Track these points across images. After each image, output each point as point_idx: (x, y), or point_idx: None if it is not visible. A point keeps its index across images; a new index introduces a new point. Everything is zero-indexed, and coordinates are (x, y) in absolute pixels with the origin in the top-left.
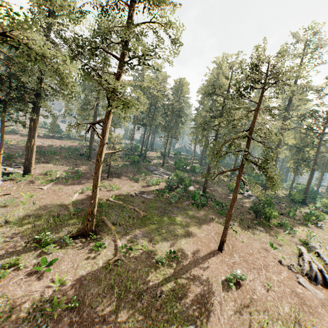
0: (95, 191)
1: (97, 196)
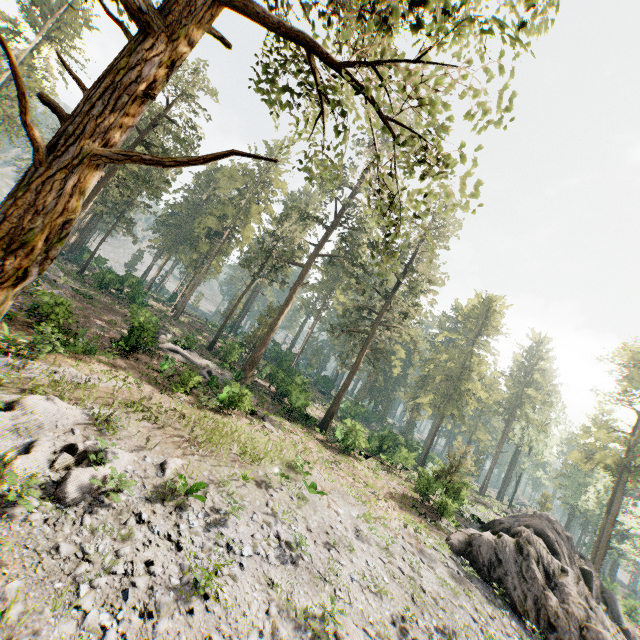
0: None
1: None
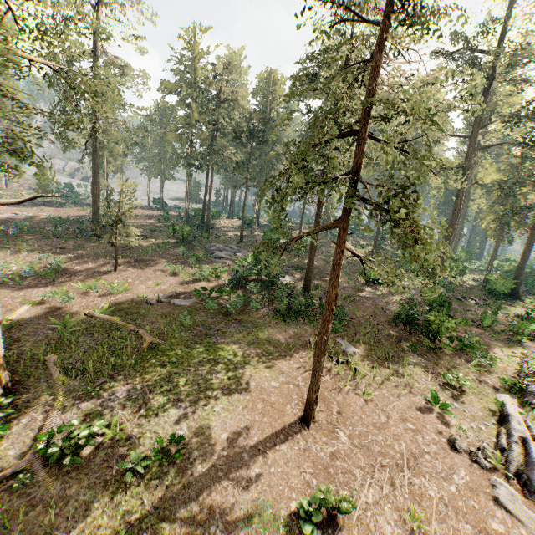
0: None
1: None
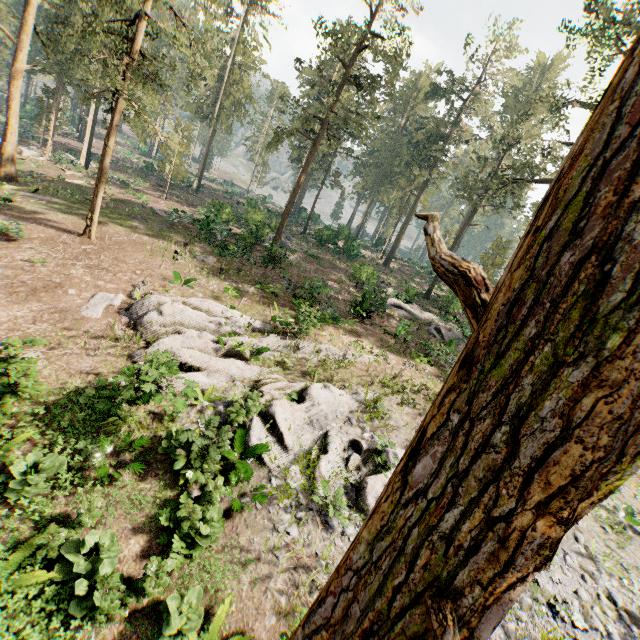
0: (8, 119)
1: (13, 128)
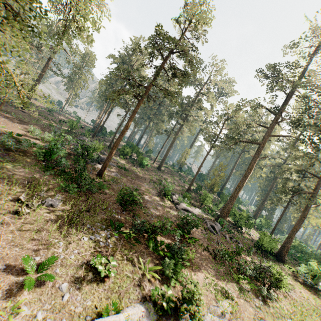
0: None
1: None
